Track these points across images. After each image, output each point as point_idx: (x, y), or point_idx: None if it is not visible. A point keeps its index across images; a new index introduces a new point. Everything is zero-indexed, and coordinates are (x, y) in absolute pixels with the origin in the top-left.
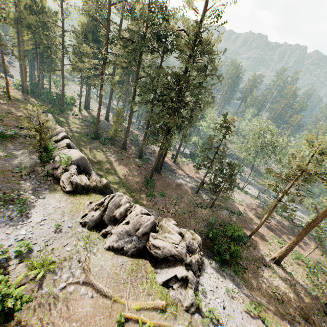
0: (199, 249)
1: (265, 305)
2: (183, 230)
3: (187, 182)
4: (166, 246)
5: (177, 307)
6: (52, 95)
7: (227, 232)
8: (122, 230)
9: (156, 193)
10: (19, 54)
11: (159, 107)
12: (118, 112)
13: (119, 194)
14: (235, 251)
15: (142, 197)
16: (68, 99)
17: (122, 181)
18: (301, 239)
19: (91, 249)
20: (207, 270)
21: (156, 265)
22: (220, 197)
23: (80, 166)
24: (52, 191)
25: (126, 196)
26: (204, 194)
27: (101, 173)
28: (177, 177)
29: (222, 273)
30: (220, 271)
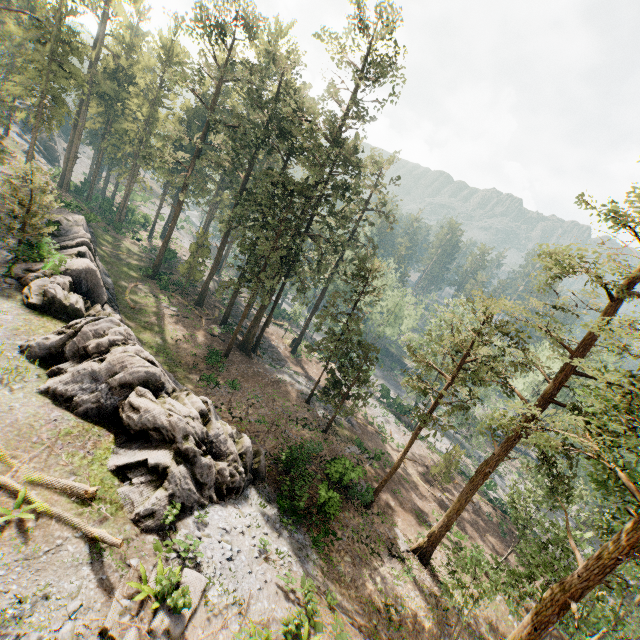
0: (237, 457)
1: (334, 595)
2: (222, 422)
3: (297, 383)
4: (153, 409)
5: (117, 511)
6: (110, 203)
7: (328, 469)
8: (86, 368)
9: (223, 380)
10: (73, 129)
11: (261, 230)
12: (201, 238)
13: (113, 320)
14: (327, 501)
15: (190, 378)
16: (135, 216)
17: (167, 346)
18: (466, 502)
19: (12, 382)
20: (244, 508)
21: (123, 444)
22: (356, 424)
23: (83, 285)
24: (3, 297)
25: (126, 328)
26: (321, 409)
27: (132, 324)
28: (282, 370)
29: (281, 529)
30: (277, 524)
